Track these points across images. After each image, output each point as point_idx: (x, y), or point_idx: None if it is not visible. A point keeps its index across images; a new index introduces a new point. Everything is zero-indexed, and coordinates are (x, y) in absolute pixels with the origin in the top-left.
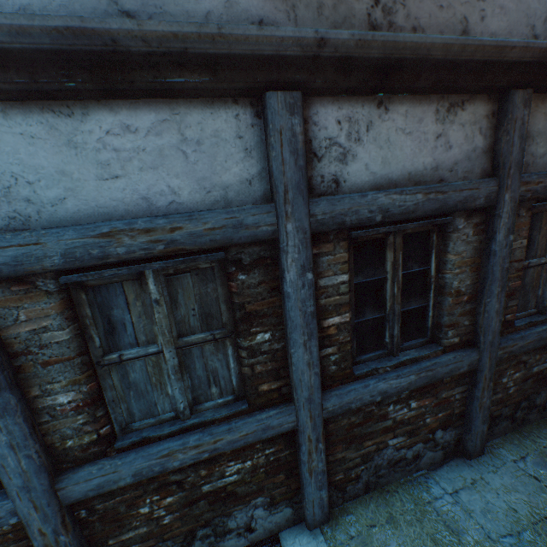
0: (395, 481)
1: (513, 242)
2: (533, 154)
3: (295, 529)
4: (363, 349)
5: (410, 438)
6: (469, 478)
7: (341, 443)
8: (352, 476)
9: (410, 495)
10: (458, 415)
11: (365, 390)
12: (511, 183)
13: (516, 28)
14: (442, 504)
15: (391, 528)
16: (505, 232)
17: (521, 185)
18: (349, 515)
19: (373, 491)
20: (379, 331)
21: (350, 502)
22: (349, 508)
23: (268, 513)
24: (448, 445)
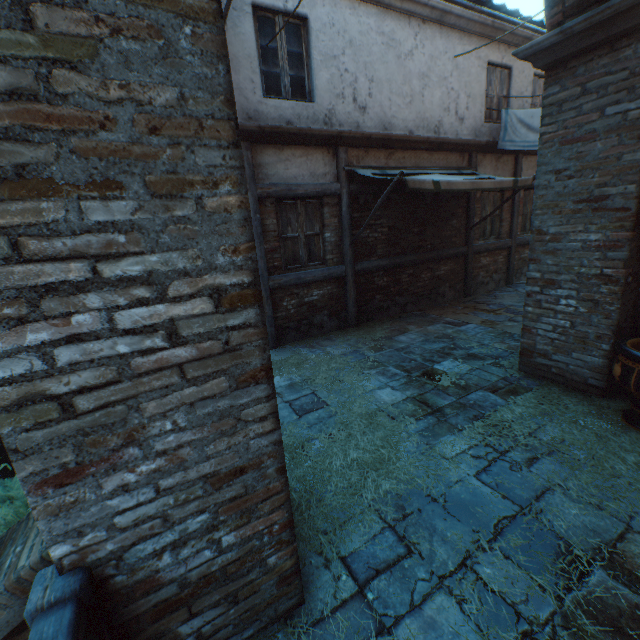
0: None
1: (267, 220)
2: (267, 174)
3: None
4: None
5: None
6: None
7: None
8: None
9: None
10: None
11: None
12: (250, 187)
13: (238, 114)
14: None
15: None
16: (254, 213)
17: (259, 189)
18: None
19: None
20: None
21: None
22: None
23: None
24: None
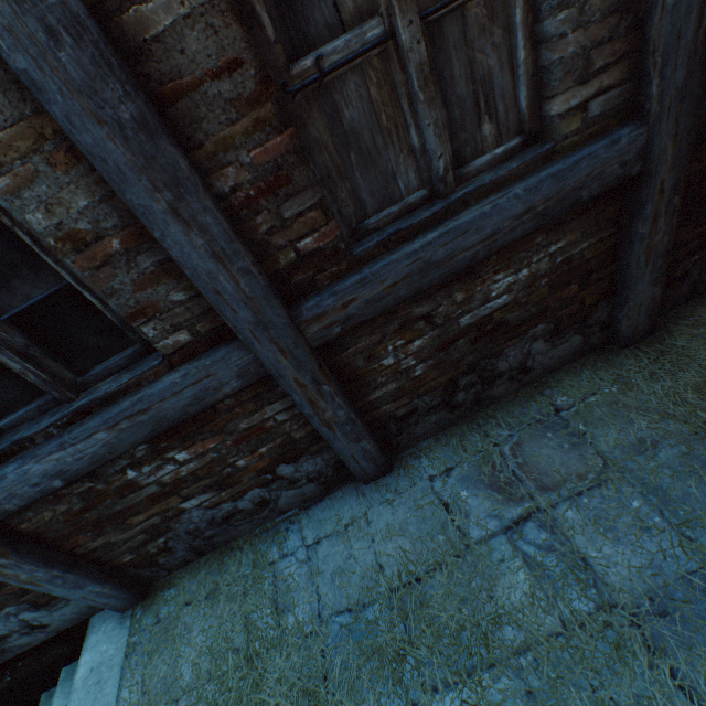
0: (248, 533)
1: (146, 2)
2: None
3: (109, 611)
4: (3, 404)
5: (226, 490)
6: (348, 517)
7: (80, 534)
8: (155, 551)
9: (255, 553)
10: (310, 438)
11: (5, 483)
12: None
13: None
14: (286, 566)
15: (207, 607)
16: None
17: None
18: (171, 589)
19: (215, 550)
20: (4, 366)
21: (183, 569)
22: (176, 578)
23: (48, 611)
24: (322, 475)
